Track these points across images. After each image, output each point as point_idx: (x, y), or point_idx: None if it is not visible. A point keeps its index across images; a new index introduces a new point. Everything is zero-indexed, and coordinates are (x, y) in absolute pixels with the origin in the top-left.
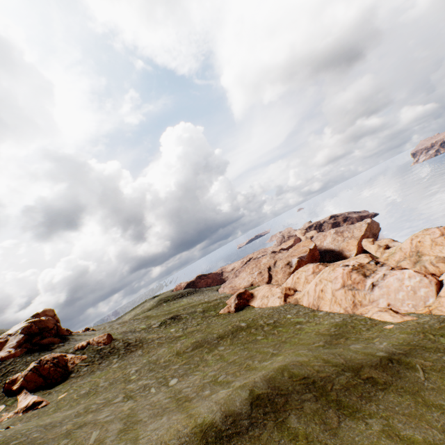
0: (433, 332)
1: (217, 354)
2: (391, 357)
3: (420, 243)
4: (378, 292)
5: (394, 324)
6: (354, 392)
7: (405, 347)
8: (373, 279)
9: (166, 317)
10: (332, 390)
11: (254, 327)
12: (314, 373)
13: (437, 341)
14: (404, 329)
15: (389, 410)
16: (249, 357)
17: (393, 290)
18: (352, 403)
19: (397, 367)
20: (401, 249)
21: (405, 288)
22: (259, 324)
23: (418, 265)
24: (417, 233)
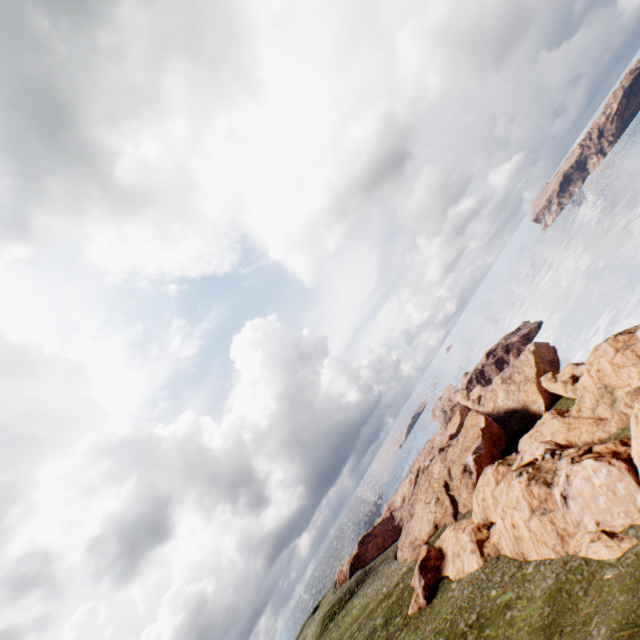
0: None
1: None
2: None
3: (599, 371)
4: (575, 506)
5: (613, 565)
6: None
7: (622, 632)
8: (559, 488)
9: None
10: None
11: None
12: None
13: None
14: (622, 580)
15: None
16: None
17: (589, 497)
18: None
19: None
20: (586, 389)
21: (600, 489)
22: (459, 631)
23: (615, 413)
24: (589, 359)
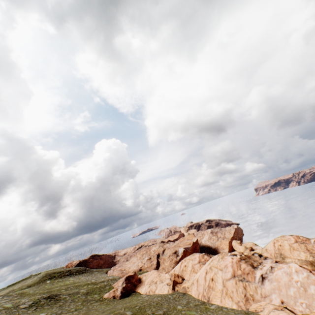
0: None
1: None
2: None
3: (281, 246)
4: (269, 285)
5: None
6: None
7: None
8: (262, 271)
9: (42, 295)
10: None
11: None
12: None
13: None
14: None
15: None
16: None
17: (284, 284)
18: None
19: None
20: (267, 250)
21: (295, 283)
22: (146, 314)
23: None
24: (277, 238)
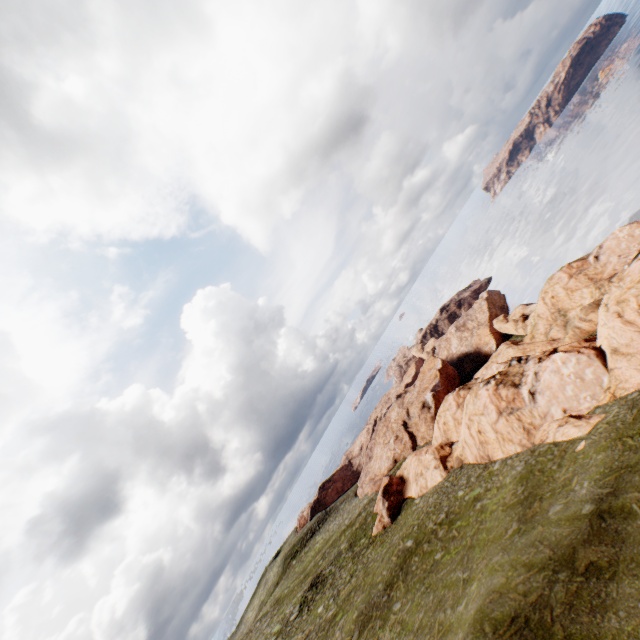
0: (629, 432)
1: (395, 624)
2: (599, 510)
3: (554, 298)
4: (543, 400)
5: (584, 438)
6: (580, 606)
7: (609, 478)
8: (527, 386)
9: (303, 589)
10: (553, 621)
11: (424, 539)
12: (520, 600)
13: (638, 447)
14: (598, 444)
15: (633, 615)
16: (438, 604)
17: (557, 388)
18: (586, 630)
19: (612, 524)
20: (540, 316)
21: (568, 378)
22: (428, 530)
23: (570, 329)
24: (544, 288)
